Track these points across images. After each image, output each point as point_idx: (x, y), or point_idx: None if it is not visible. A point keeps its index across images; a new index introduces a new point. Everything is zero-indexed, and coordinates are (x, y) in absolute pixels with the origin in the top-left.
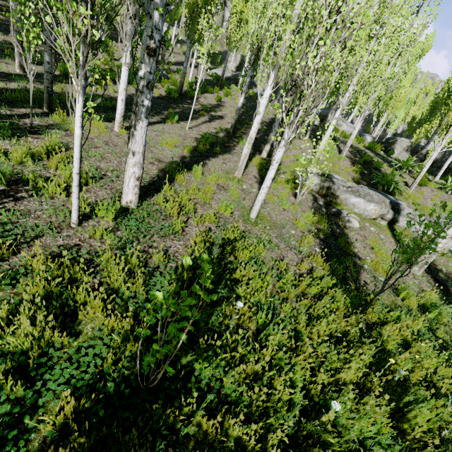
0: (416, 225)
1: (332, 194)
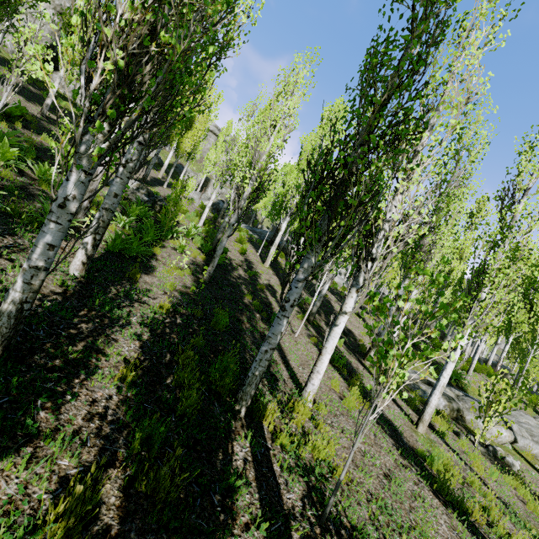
0: (529, 443)
1: (461, 416)
